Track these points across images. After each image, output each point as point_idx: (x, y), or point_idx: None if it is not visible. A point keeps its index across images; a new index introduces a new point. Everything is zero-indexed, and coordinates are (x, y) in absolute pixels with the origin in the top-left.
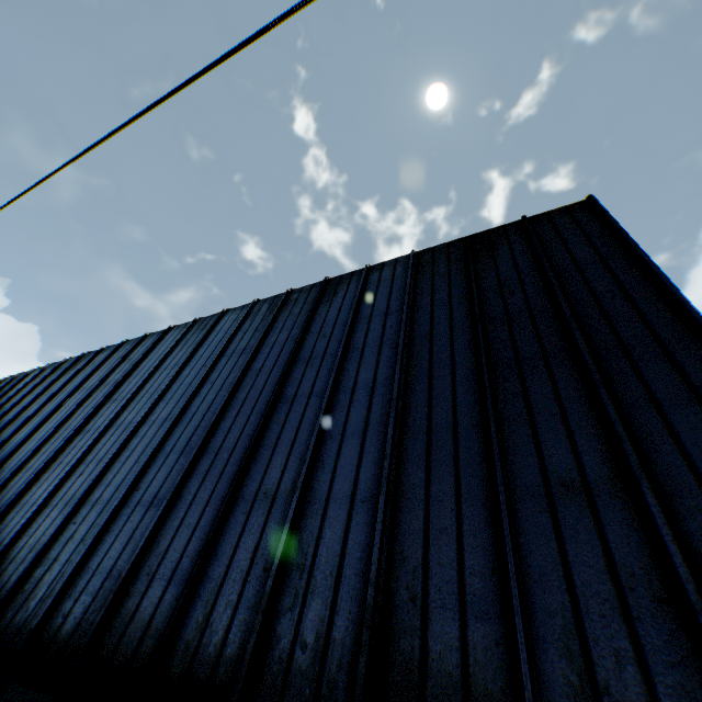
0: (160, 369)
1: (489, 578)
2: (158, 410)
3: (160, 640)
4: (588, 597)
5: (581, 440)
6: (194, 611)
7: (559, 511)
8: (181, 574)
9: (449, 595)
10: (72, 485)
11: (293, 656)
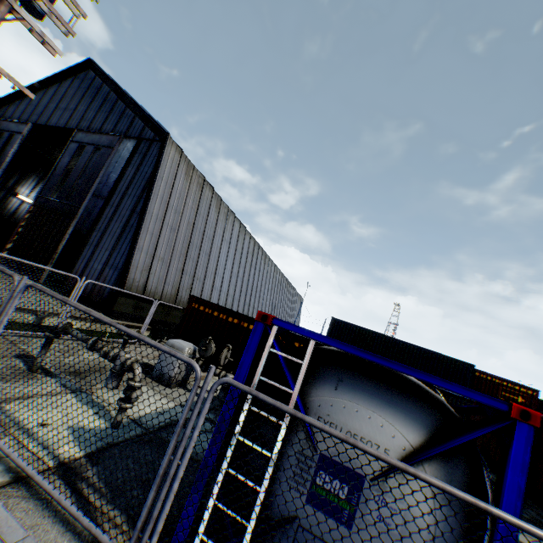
0: None
1: None
2: None
3: None
4: None
5: None
6: None
7: None
8: None
9: None
10: None
11: None
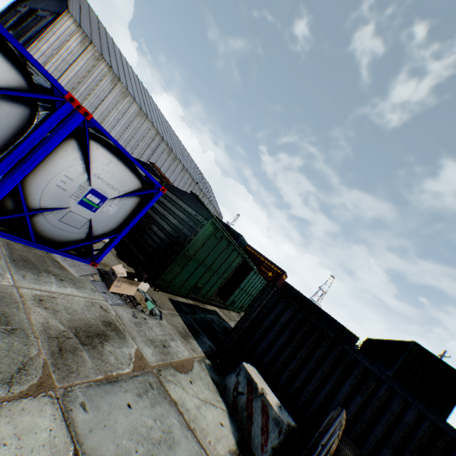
0: None
1: None
2: None
3: None
4: None
5: None
6: None
7: None
8: None
9: None
10: None
11: None
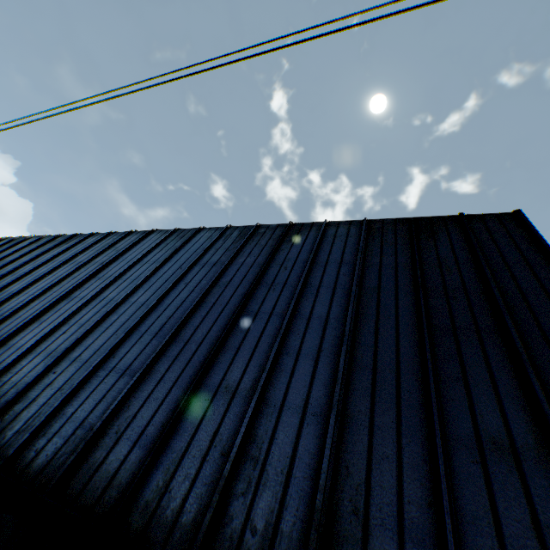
0: (141, 261)
1: (426, 510)
2: (137, 295)
3: (124, 494)
4: (516, 548)
5: (510, 408)
6: (155, 475)
7: (490, 465)
8: (146, 439)
9: (388, 516)
10: (56, 339)
11: (243, 537)
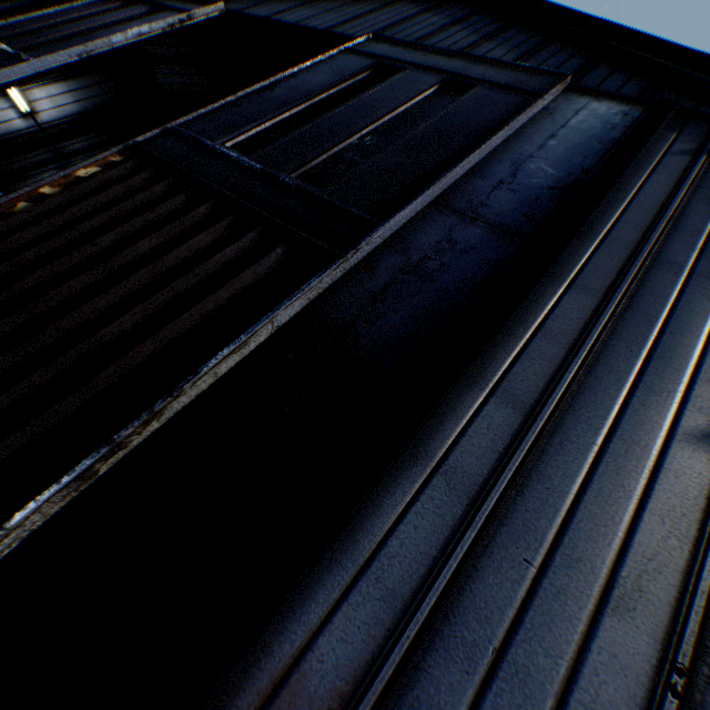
0: None
1: None
2: None
3: None
4: None
5: None
6: None
7: None
8: None
9: None
10: None
11: None
